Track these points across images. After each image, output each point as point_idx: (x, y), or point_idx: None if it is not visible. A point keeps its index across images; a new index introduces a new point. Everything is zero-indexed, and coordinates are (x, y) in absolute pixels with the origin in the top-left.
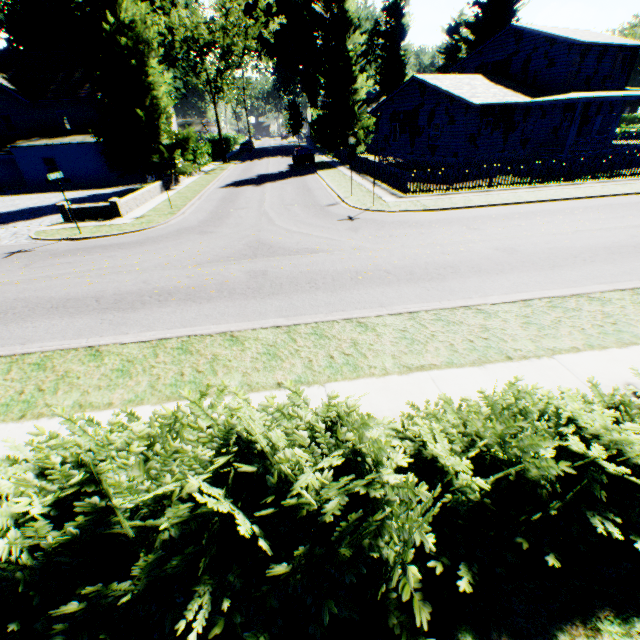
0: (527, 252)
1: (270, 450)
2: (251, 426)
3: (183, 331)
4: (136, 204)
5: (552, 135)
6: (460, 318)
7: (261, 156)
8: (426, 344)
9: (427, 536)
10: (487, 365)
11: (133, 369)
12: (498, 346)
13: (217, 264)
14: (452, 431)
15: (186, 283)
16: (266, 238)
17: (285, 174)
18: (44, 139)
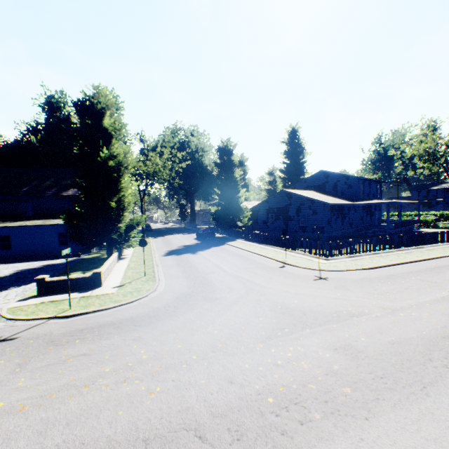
0: None
1: None
2: None
3: None
4: (108, 272)
5: (361, 221)
6: None
7: (164, 233)
8: None
9: None
10: None
11: None
12: None
13: (282, 339)
14: None
15: (288, 376)
16: (281, 301)
17: (202, 244)
18: (6, 222)
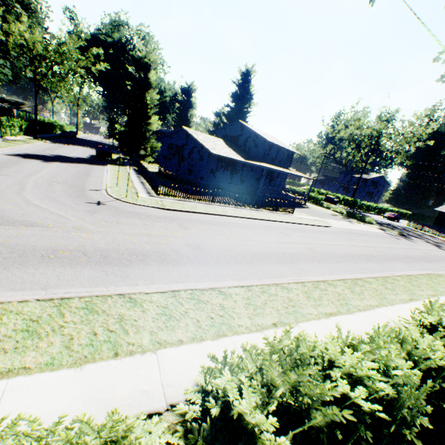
0: (206, 250)
1: None
2: None
3: None
4: None
5: (256, 181)
6: (107, 306)
7: (76, 143)
8: (44, 338)
9: None
10: (88, 365)
11: None
12: (117, 340)
13: None
14: None
15: None
16: None
17: (81, 160)
18: None
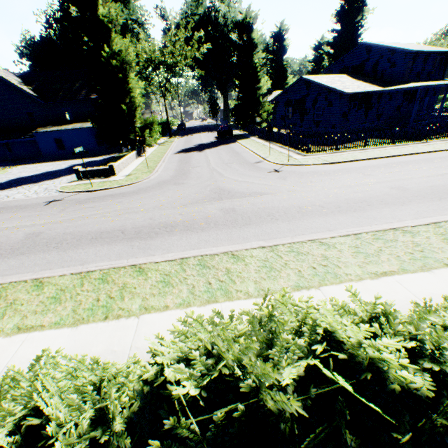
0: (415, 189)
1: (358, 339)
2: (319, 321)
3: (193, 252)
4: (123, 166)
5: (397, 111)
6: (394, 237)
7: (193, 132)
8: (379, 256)
9: None
10: (433, 270)
11: (172, 280)
12: (434, 256)
13: (196, 205)
14: None
15: (180, 218)
16: (223, 186)
17: (215, 143)
18: (55, 126)
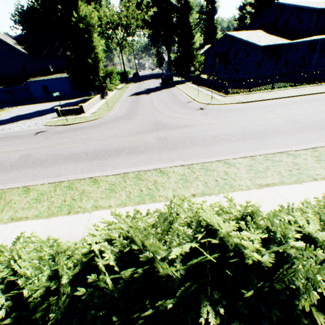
0: (304, 122)
1: (227, 230)
2: (205, 217)
3: (133, 169)
4: (90, 106)
5: (301, 60)
6: (280, 158)
7: (144, 79)
8: (266, 172)
9: (317, 276)
10: (304, 183)
11: (116, 188)
12: (306, 173)
13: (140, 134)
14: (314, 219)
15: (127, 144)
16: (160, 120)
17: (159, 88)
18: (42, 77)
